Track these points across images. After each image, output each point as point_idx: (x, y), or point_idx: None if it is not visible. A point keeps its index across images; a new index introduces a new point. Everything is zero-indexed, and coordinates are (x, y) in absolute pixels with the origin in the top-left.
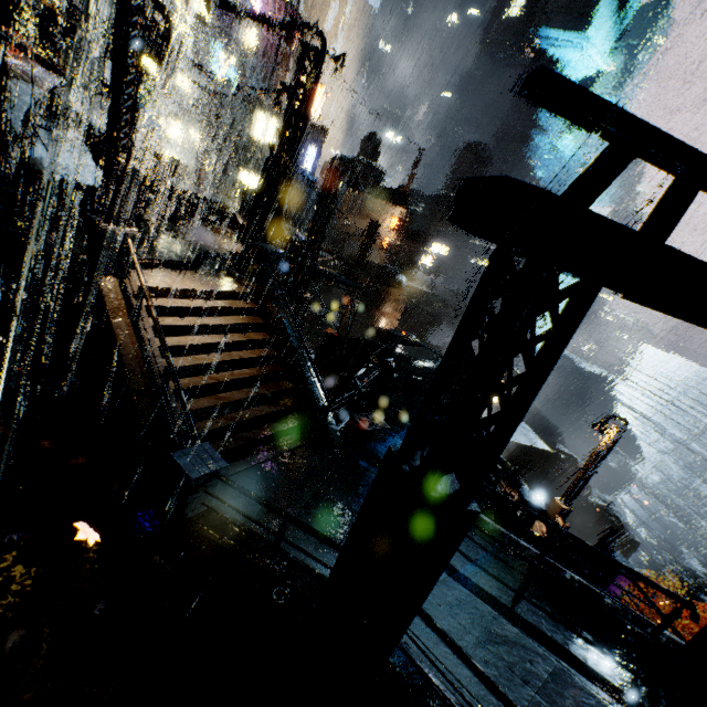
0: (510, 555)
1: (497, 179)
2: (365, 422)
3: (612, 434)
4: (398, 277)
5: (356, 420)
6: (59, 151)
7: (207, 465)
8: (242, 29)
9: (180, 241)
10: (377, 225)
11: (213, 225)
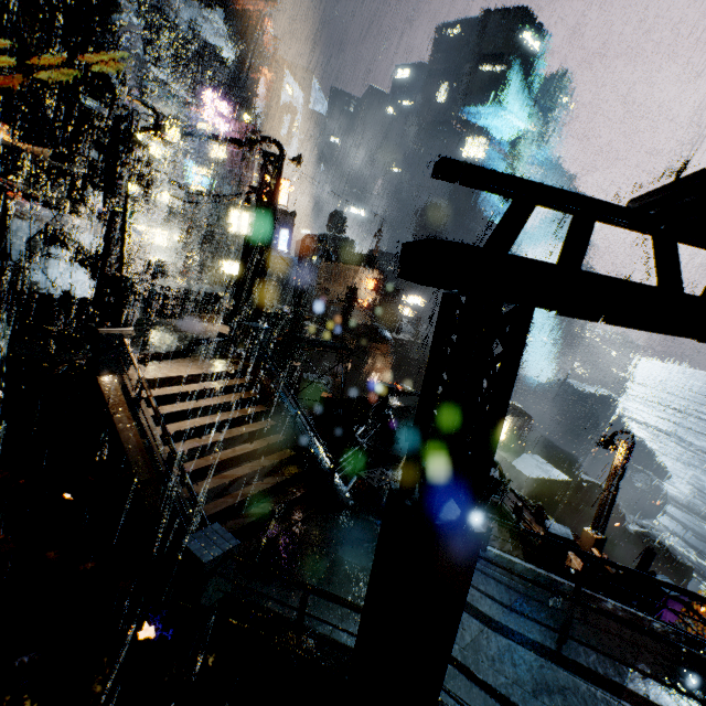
0: (546, 593)
1: (425, 241)
2: (373, 479)
3: (623, 450)
4: (382, 333)
5: (363, 478)
6: (53, 272)
7: (218, 546)
8: (210, 148)
9: (171, 333)
10: (354, 290)
11: (201, 314)
